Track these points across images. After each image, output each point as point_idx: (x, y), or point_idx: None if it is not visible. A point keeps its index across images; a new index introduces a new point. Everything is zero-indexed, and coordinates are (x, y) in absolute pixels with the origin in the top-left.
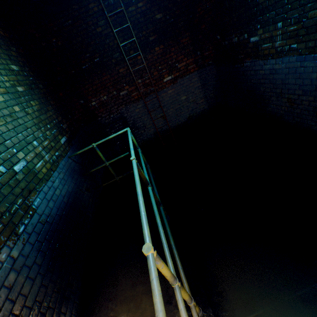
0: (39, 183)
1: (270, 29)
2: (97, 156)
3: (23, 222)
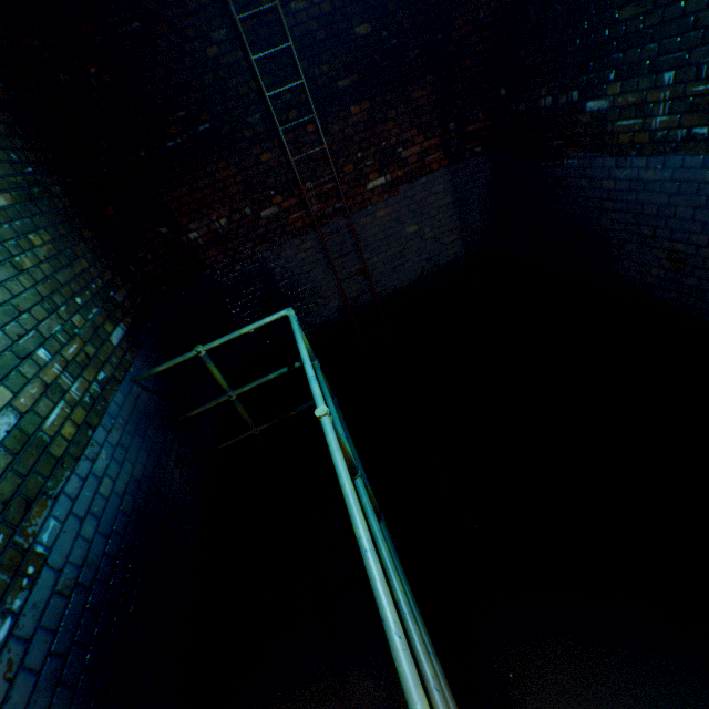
0: (55, 470)
1: (642, 86)
2: (202, 365)
3: (6, 607)
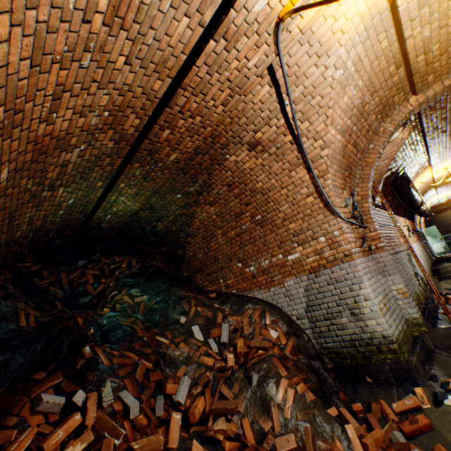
0: None
1: None
2: None
3: None
